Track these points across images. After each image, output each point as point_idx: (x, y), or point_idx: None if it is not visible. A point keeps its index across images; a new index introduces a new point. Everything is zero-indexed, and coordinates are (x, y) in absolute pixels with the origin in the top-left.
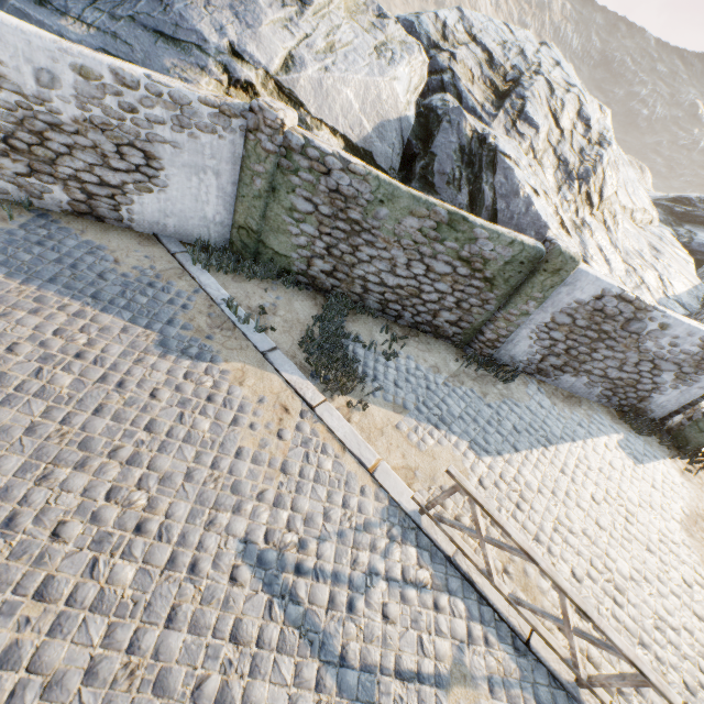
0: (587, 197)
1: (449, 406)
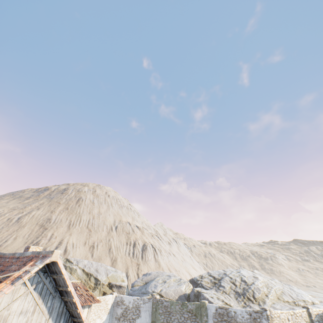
0: (248, 298)
1: None
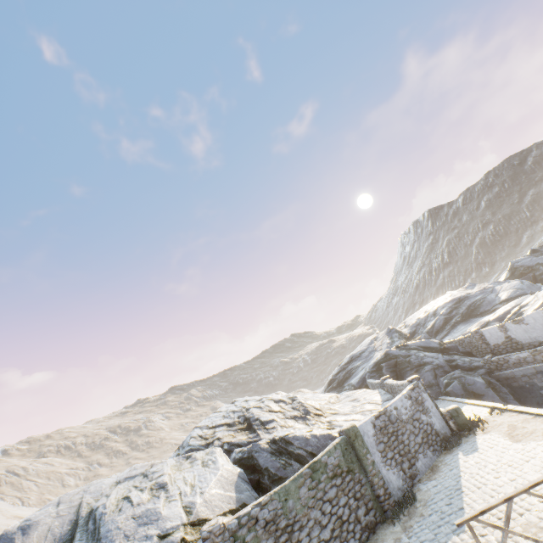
0: (316, 414)
1: (426, 539)
